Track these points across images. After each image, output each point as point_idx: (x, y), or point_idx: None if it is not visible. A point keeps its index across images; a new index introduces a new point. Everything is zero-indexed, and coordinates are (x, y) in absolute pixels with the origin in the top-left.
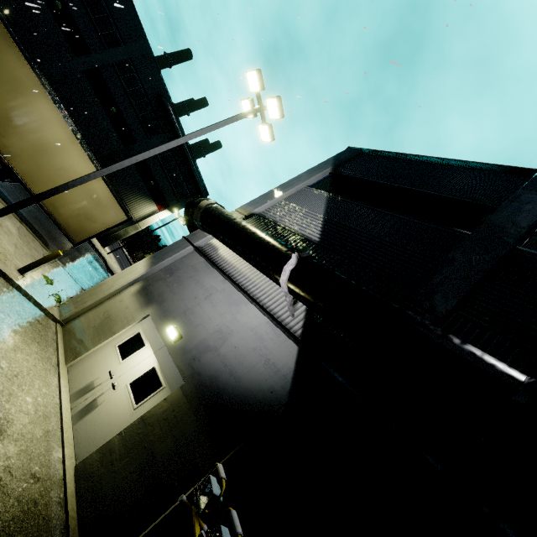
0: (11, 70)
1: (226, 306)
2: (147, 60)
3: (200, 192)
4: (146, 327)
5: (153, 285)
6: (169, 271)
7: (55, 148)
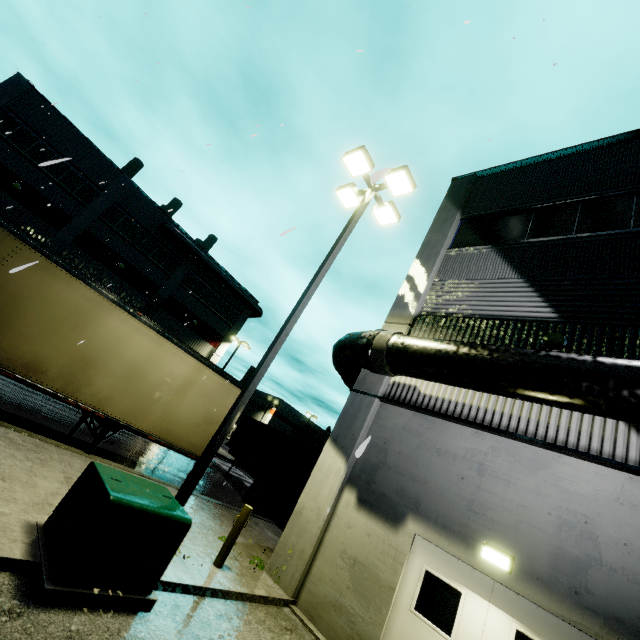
0: (66, 301)
1: (529, 475)
2: (132, 195)
3: (250, 304)
4: (430, 558)
5: (375, 481)
6: (375, 449)
7: (146, 363)
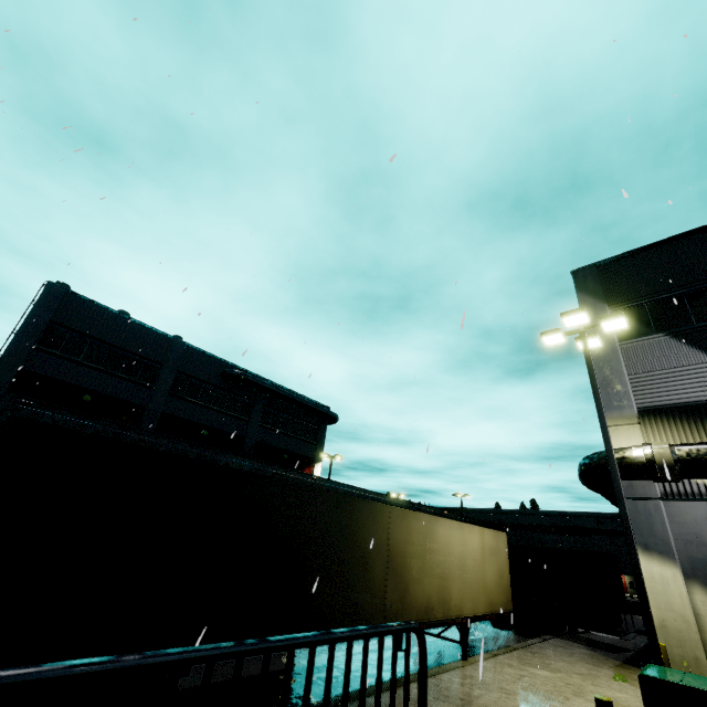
0: (419, 535)
1: None
2: (188, 356)
3: (326, 414)
4: None
5: None
6: (693, 546)
7: (462, 553)
